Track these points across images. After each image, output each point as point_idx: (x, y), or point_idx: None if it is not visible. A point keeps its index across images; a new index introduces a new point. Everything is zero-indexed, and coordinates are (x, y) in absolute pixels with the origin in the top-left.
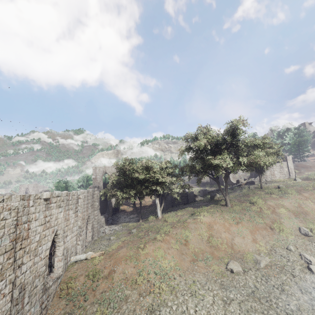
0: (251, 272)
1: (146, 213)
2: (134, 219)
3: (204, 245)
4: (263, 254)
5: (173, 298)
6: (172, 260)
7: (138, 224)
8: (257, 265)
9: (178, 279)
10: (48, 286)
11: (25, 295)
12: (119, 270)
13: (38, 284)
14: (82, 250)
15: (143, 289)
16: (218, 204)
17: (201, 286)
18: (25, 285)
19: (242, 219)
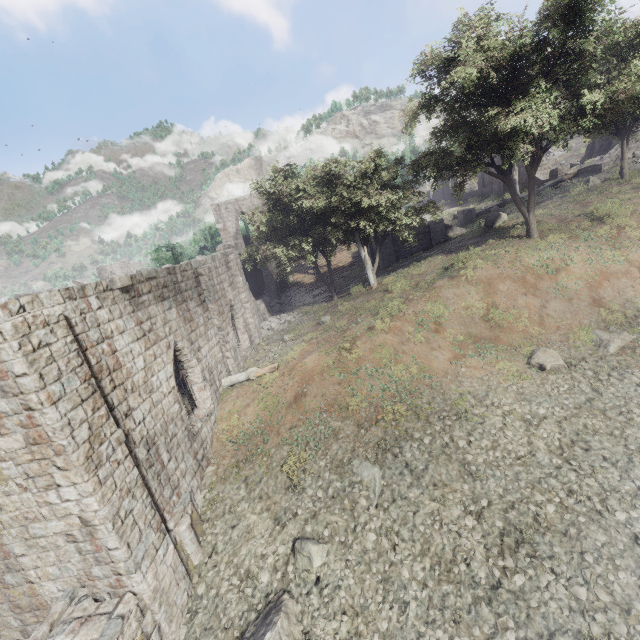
0: (586, 365)
1: (343, 282)
2: (322, 296)
3: (478, 327)
4: (616, 328)
5: (424, 426)
6: (412, 362)
7: (331, 305)
8: (600, 350)
9: (429, 395)
10: (197, 430)
11: (161, 451)
12: (312, 392)
13: (177, 431)
14: (238, 365)
15: (363, 417)
16: (506, 237)
17: (476, 401)
18: (152, 438)
19: (571, 260)
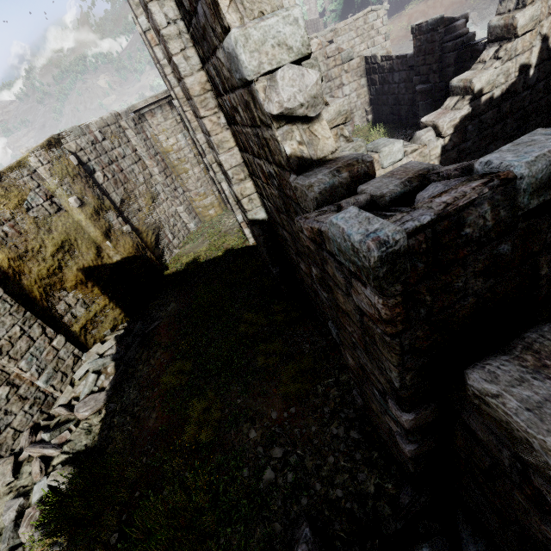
0: None
1: None
2: None
3: (402, 33)
4: None
5: None
6: None
7: None
8: None
9: None
10: None
11: None
12: None
13: None
14: None
15: None
16: None
17: None
18: None
19: None
